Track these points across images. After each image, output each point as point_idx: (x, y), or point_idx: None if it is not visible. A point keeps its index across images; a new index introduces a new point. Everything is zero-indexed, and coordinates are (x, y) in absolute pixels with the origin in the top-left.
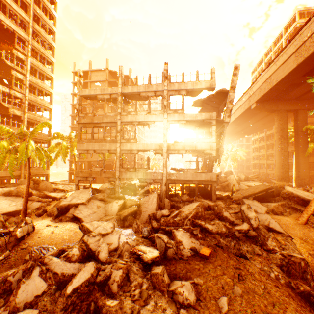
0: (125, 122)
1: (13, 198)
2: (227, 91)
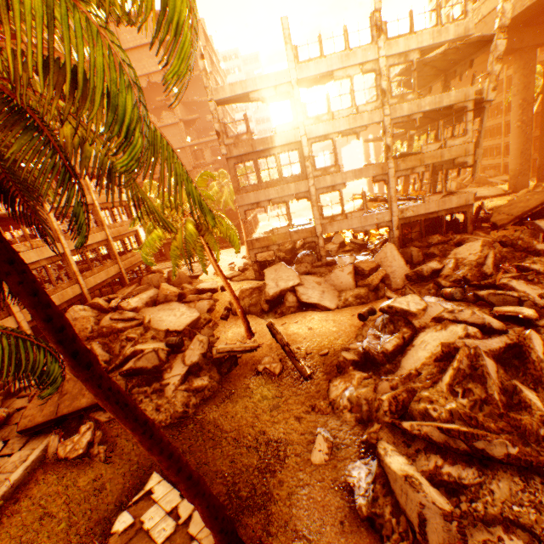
0: (314, 138)
1: (166, 306)
2: (491, 36)
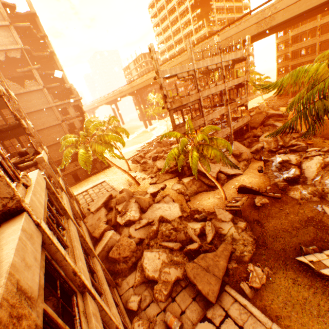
0: (204, 97)
1: (153, 208)
2: (246, 58)
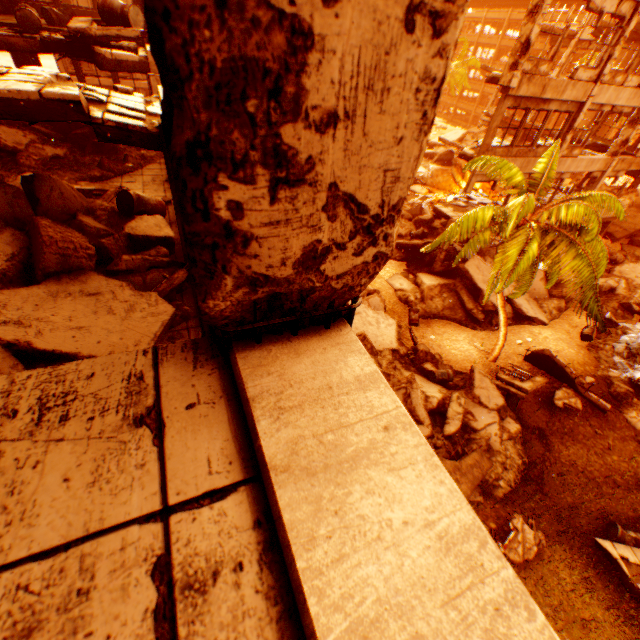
0: (593, 104)
1: None
2: None
